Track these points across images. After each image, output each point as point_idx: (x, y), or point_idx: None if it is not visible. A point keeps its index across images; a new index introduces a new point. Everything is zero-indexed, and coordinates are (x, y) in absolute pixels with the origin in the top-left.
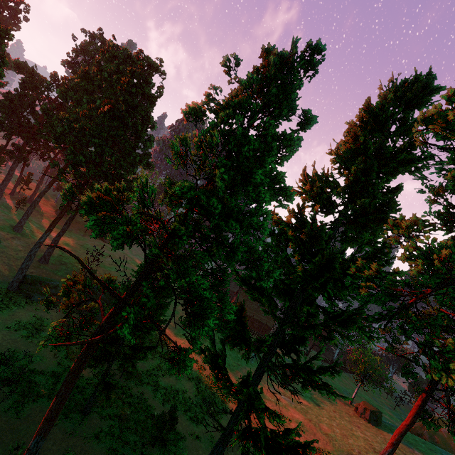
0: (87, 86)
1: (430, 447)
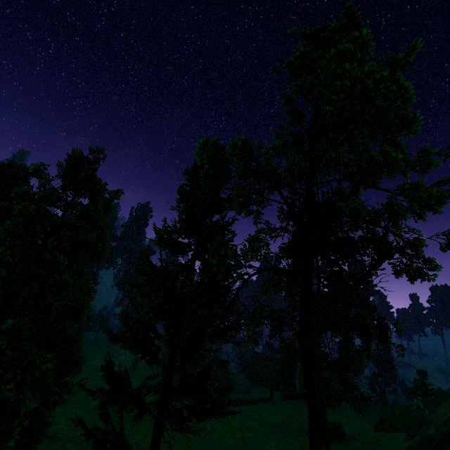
0: None
1: (389, 437)
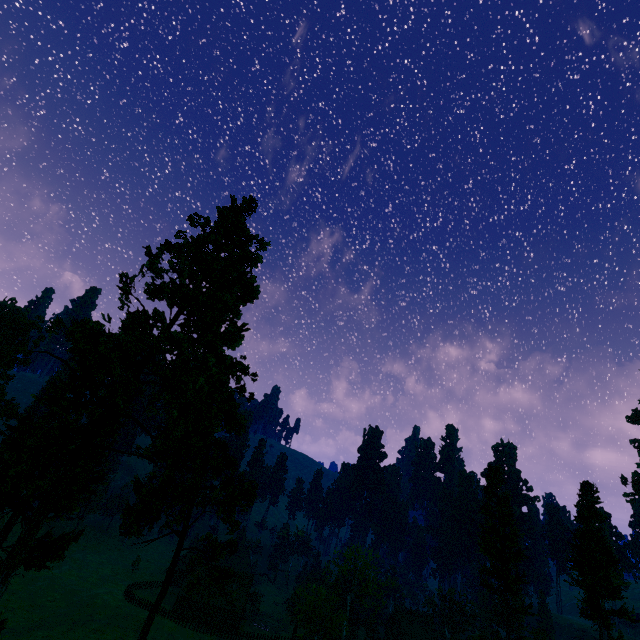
0: None
1: None
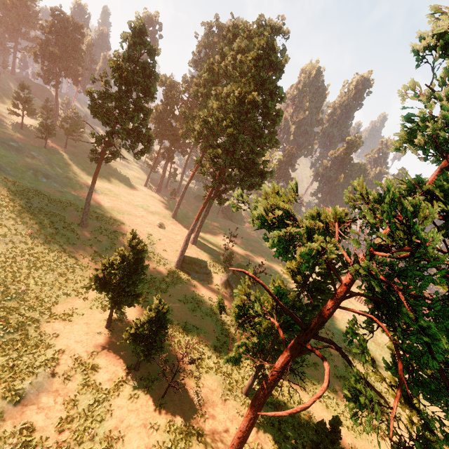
0: (212, 77)
1: None
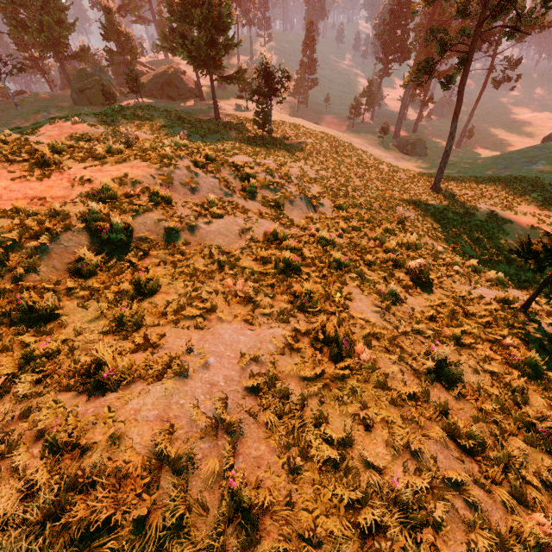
0: None
1: None
